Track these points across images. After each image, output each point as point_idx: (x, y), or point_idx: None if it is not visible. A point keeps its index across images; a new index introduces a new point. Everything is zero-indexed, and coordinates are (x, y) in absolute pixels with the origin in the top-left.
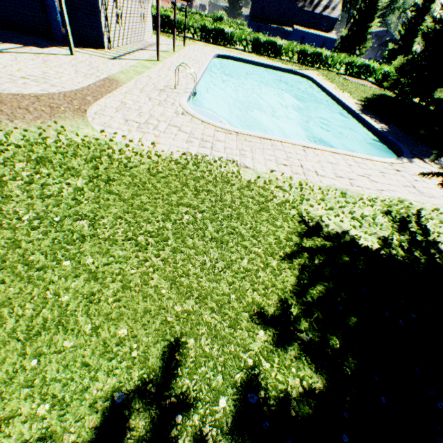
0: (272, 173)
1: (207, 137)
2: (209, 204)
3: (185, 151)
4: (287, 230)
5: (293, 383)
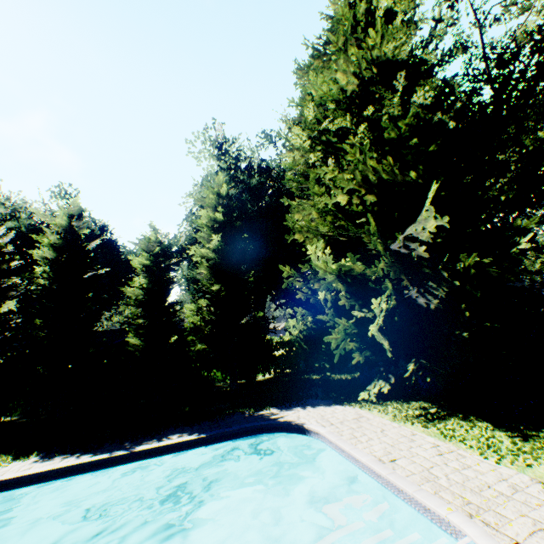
0: (497, 463)
1: None
2: None
3: None
4: None
5: None
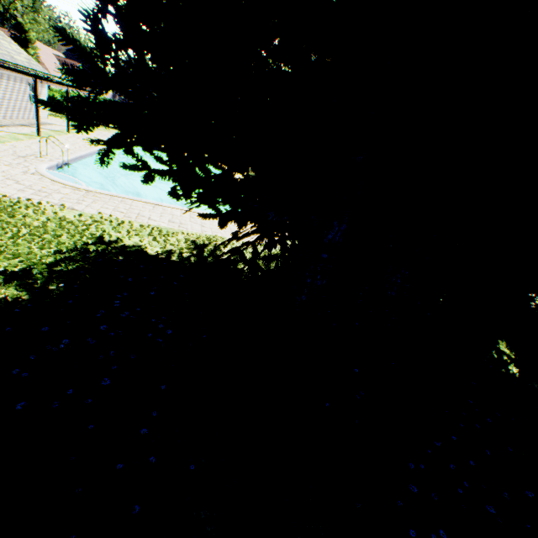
0: (101, 215)
1: (48, 190)
2: (5, 223)
3: (10, 195)
4: (79, 241)
5: (0, 297)
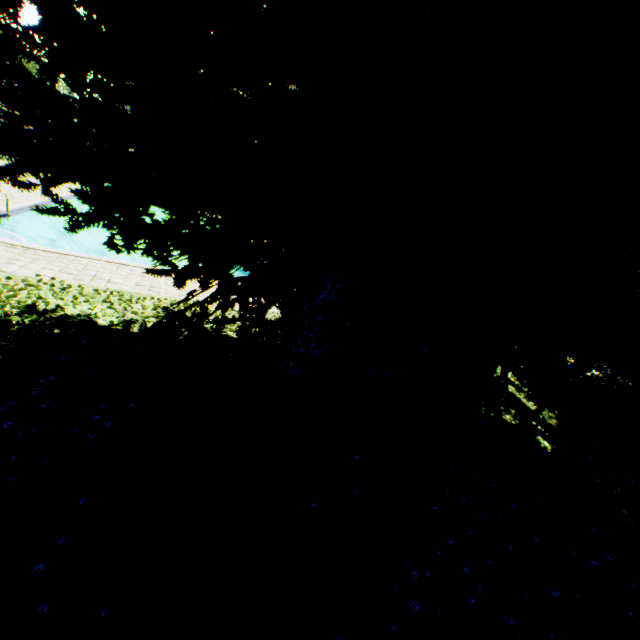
0: (40, 277)
1: None
2: None
3: None
4: None
5: None
